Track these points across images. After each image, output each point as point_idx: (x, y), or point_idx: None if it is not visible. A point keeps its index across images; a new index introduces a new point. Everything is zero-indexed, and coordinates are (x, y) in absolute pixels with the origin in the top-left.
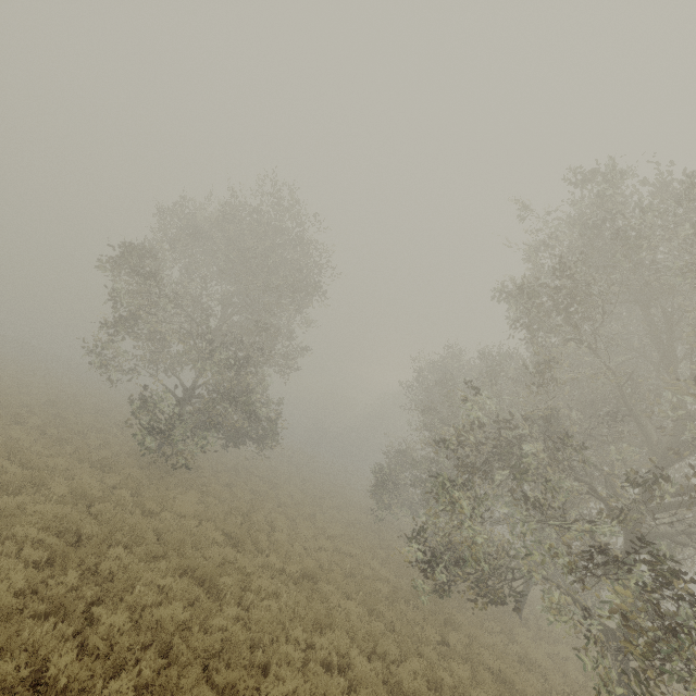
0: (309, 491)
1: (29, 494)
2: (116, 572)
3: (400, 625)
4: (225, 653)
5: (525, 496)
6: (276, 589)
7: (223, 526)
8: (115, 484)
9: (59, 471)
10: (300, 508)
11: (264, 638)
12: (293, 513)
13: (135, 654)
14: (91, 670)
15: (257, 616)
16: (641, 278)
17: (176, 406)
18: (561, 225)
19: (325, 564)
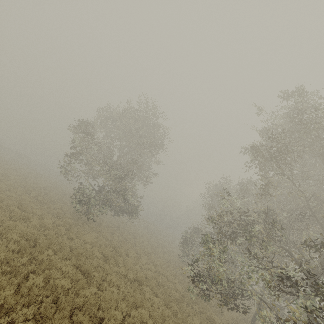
0: (151, 242)
1: (21, 222)
2: (45, 261)
3: (180, 315)
4: (84, 308)
5: (249, 252)
6: (120, 284)
7: (102, 250)
8: (60, 224)
9: (37, 215)
10: (144, 249)
11: (105, 305)
12: (139, 251)
13: (39, 298)
14: (17, 300)
15: (104, 293)
16: (319, 144)
17: (94, 194)
18: (276, 117)
19: (149, 277)
